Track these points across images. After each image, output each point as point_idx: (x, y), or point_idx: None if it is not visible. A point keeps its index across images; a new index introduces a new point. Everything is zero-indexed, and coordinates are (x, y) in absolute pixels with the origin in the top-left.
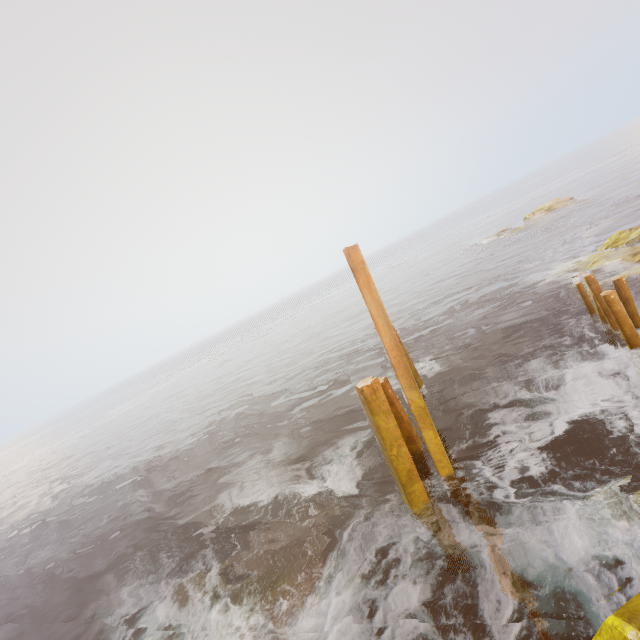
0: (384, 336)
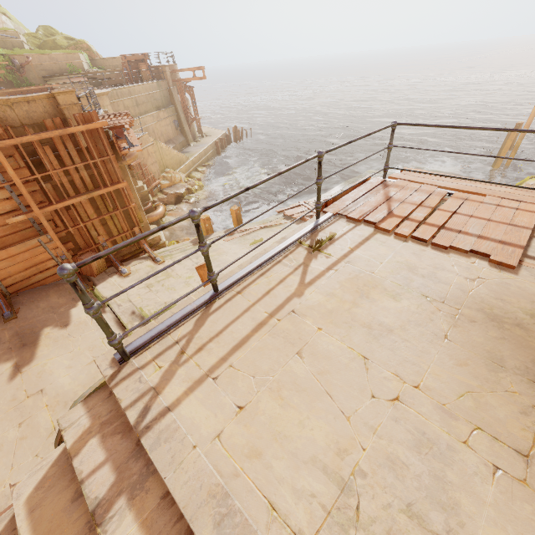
0: (529, 120)
